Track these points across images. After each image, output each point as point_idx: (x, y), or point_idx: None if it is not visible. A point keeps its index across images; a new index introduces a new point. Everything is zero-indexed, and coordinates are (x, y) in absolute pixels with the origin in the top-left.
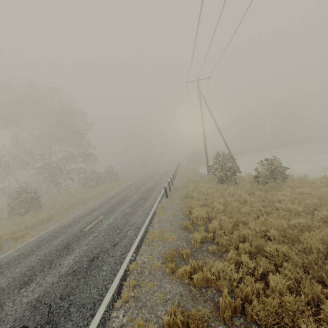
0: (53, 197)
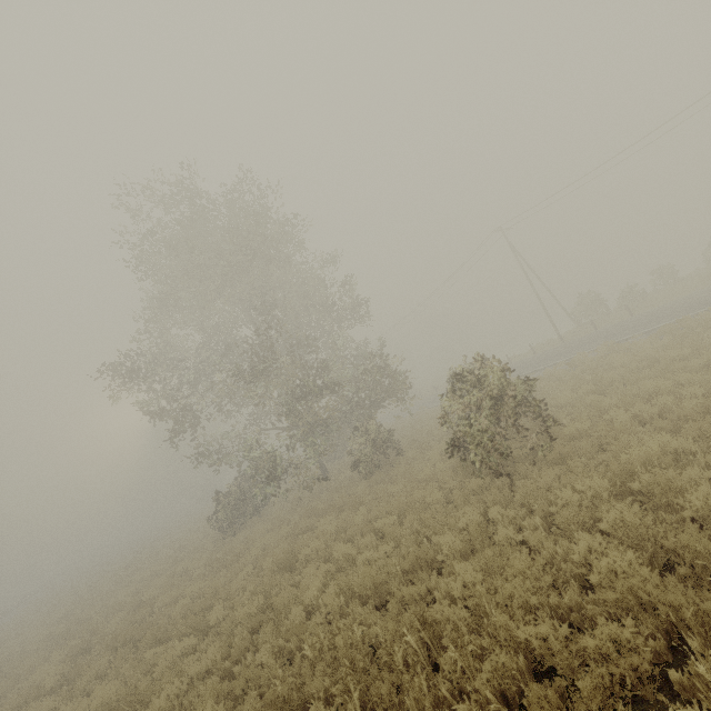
0: (336, 474)
